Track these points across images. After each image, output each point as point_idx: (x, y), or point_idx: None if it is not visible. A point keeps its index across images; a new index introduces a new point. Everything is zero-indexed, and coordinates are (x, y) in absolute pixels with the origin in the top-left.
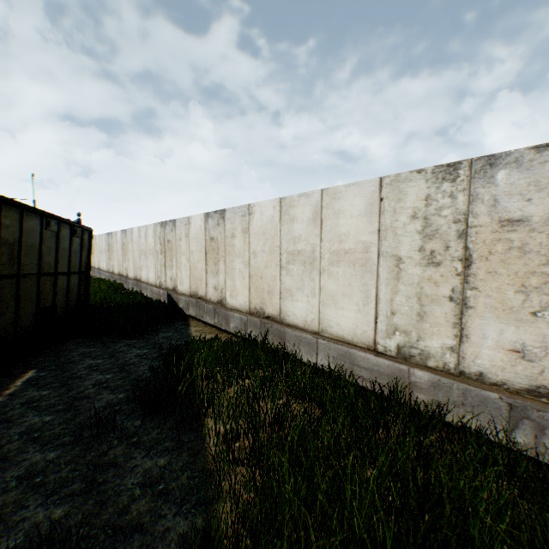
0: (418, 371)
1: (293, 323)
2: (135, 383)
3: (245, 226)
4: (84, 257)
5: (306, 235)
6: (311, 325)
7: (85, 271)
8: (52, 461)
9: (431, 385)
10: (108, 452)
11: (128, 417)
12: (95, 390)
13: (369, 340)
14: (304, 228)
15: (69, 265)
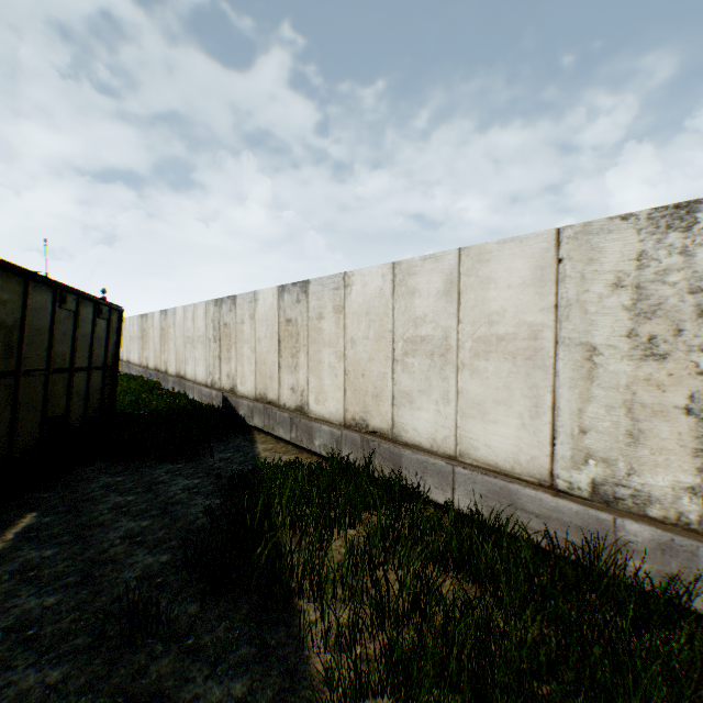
0: (630, 524)
1: (414, 442)
2: (185, 536)
3: (339, 302)
4: (111, 347)
5: (434, 314)
6: (443, 446)
7: (111, 365)
8: (54, 688)
9: (655, 547)
10: (147, 667)
11: (176, 597)
12: (125, 548)
13: (541, 472)
14: (432, 305)
15: (91, 357)
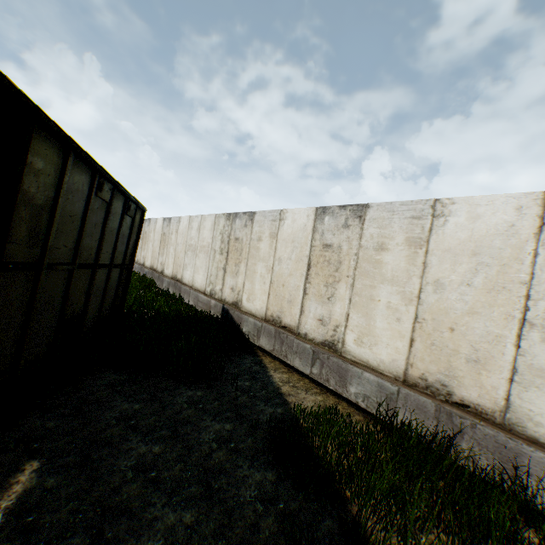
0: None
1: None
2: None
3: (419, 234)
4: (130, 245)
5: None
6: None
7: (127, 264)
8: None
9: None
10: None
11: None
12: None
13: None
14: None
15: (113, 254)
